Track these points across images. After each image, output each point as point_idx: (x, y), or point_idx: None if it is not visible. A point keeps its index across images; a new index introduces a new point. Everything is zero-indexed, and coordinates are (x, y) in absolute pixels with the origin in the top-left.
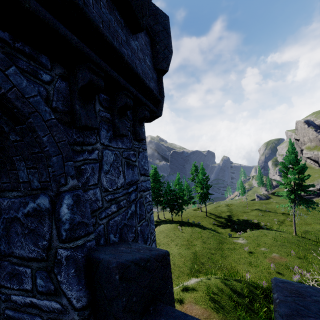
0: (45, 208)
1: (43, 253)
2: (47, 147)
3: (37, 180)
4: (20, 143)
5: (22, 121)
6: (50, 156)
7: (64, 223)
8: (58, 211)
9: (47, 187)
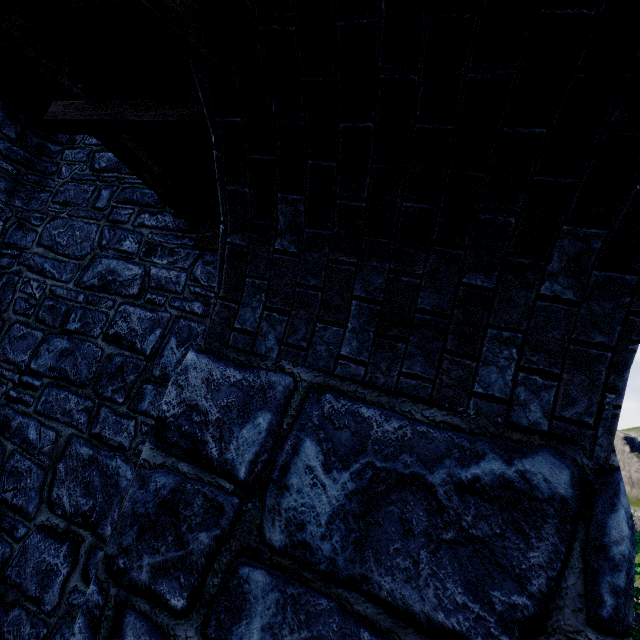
0: (549, 494)
1: (503, 634)
2: (637, 344)
3: (542, 408)
4: (560, 308)
5: (637, 264)
6: (626, 365)
7: (614, 565)
8: (601, 520)
9: (575, 439)
